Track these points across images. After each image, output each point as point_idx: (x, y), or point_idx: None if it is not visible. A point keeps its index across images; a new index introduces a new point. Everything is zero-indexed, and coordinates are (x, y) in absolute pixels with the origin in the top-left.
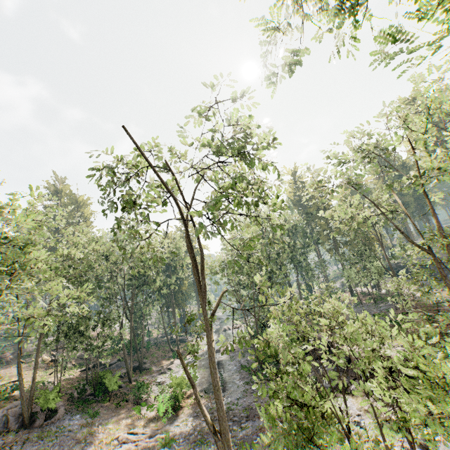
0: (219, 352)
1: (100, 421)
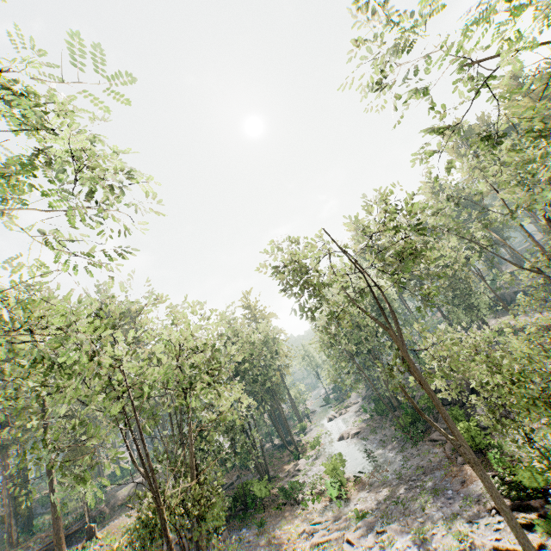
0: (343, 439)
1: (272, 526)
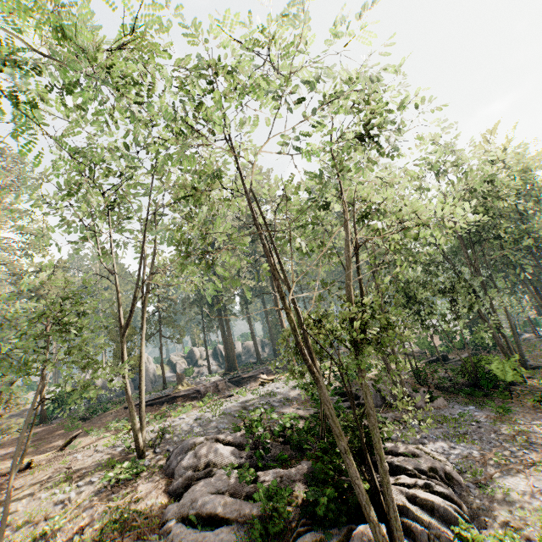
0: None
1: (523, 420)
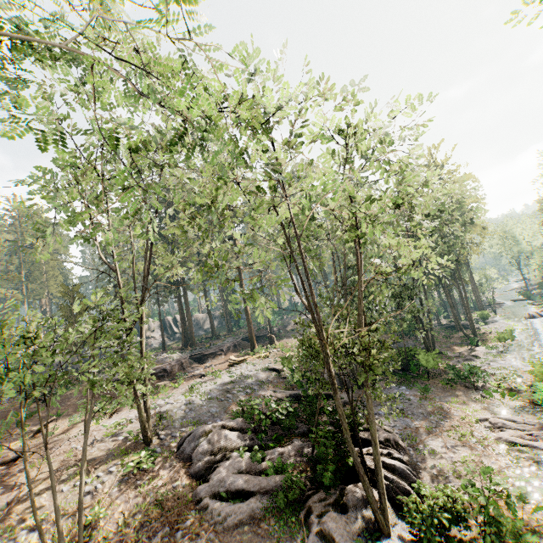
0: None
1: (438, 398)
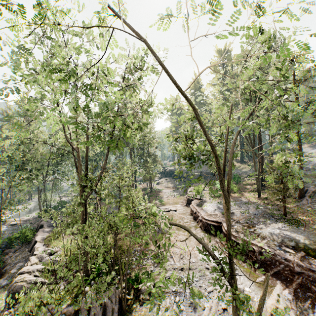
0: (5, 224)
1: None
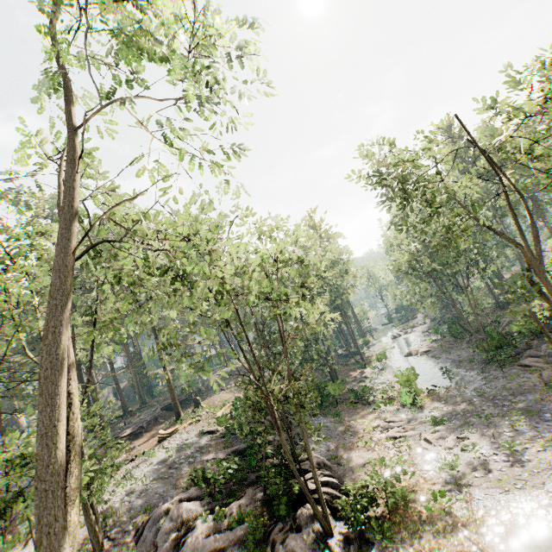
0: (410, 356)
1: (346, 418)
